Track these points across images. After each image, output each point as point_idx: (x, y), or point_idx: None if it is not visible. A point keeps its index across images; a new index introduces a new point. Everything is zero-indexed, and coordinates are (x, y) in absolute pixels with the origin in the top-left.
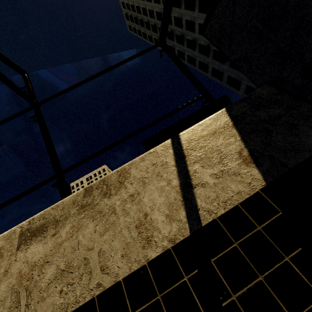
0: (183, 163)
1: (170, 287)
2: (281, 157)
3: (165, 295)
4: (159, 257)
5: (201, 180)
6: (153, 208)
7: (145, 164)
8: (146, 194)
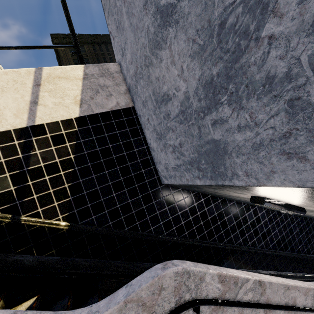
0: (37, 89)
1: (6, 144)
2: (94, 107)
3: (1, 146)
4: (3, 132)
5: (45, 103)
6: (6, 108)
7: (7, 77)
8: (3, 98)
